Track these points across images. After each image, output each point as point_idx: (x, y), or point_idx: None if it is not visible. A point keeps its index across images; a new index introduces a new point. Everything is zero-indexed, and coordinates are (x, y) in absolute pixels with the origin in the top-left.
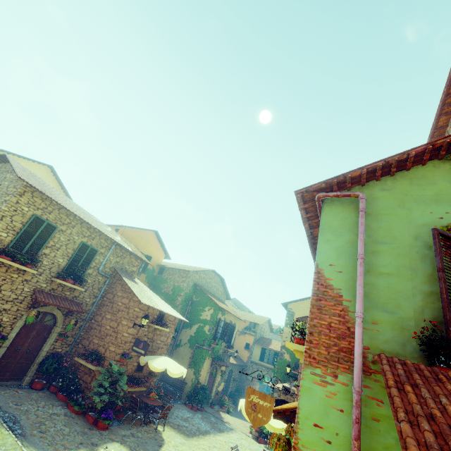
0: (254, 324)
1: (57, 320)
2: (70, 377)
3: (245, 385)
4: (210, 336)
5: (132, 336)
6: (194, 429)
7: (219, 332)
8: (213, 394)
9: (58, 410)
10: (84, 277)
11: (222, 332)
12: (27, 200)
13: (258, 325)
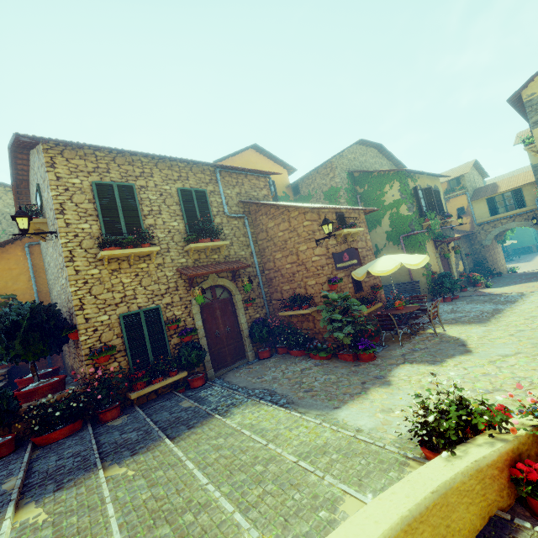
0: (456, 180)
1: (230, 290)
2: (290, 332)
3: (485, 254)
4: (414, 216)
5: (324, 257)
6: (477, 314)
7: (423, 207)
8: (457, 278)
9: (304, 365)
10: (216, 229)
11: (426, 205)
12: (65, 169)
13: (462, 177)
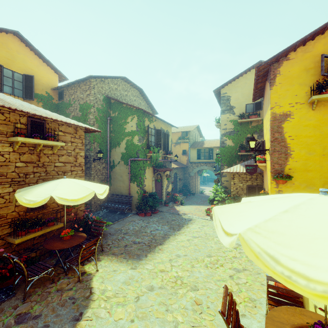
0: (186, 133)
1: None
2: None
3: (190, 181)
4: (142, 146)
5: None
6: (148, 241)
7: (152, 142)
8: (165, 196)
9: None
10: None
11: (155, 141)
12: None
13: (189, 132)
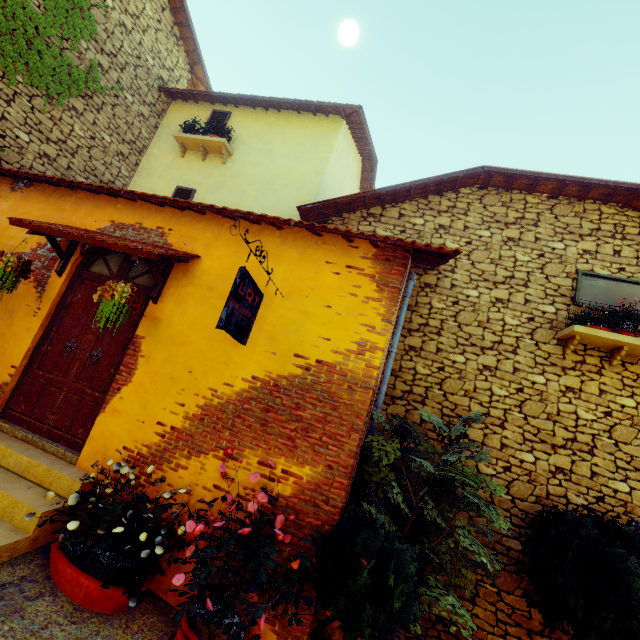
0: None
1: None
2: None
3: None
4: None
5: None
6: None
7: None
8: None
9: None
10: None
11: None
12: None
13: None
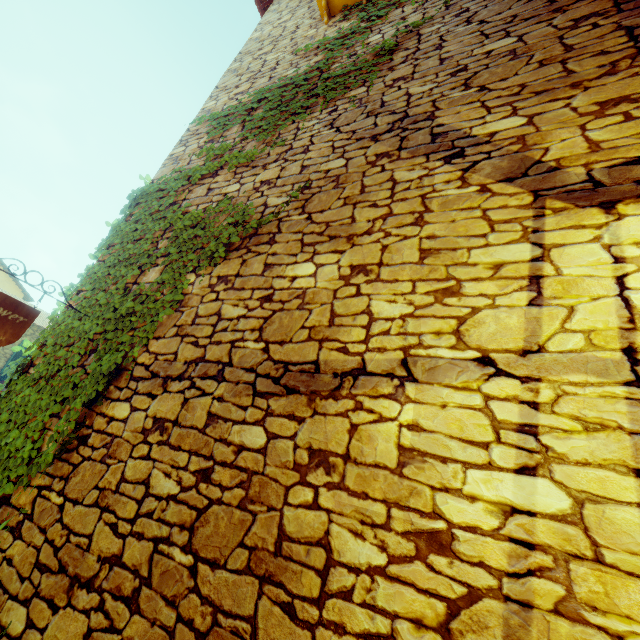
0: None
1: None
2: None
3: None
4: None
5: None
6: None
7: None
8: None
9: None
10: None
11: None
12: None
13: None
